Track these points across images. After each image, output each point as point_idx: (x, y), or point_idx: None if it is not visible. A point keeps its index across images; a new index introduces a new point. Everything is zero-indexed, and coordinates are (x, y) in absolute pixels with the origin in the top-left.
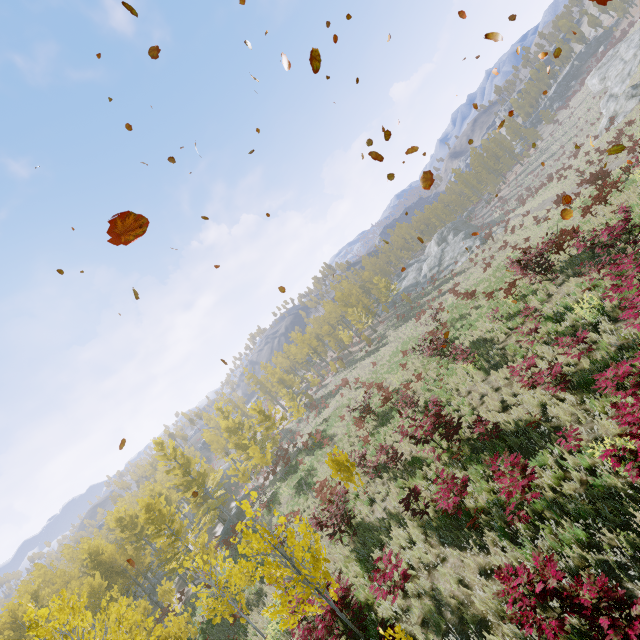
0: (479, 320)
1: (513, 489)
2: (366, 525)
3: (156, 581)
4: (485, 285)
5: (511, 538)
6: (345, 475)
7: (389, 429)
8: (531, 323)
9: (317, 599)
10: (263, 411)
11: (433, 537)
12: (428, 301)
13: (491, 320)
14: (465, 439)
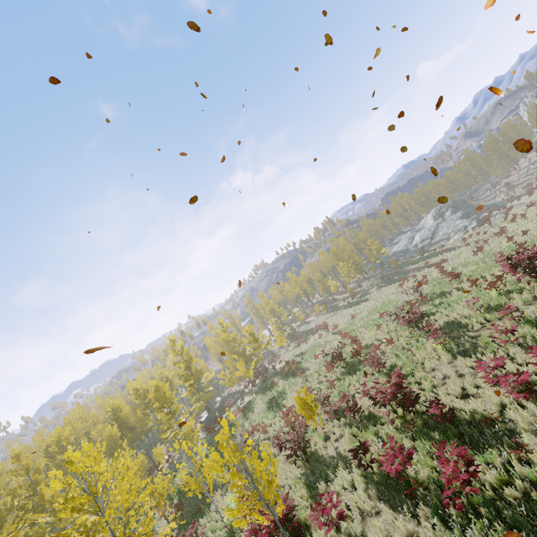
0: (458, 302)
1: (454, 478)
2: (318, 457)
3: (153, 440)
4: (472, 268)
5: (443, 518)
6: (308, 413)
7: (354, 379)
8: (509, 321)
9: (266, 511)
10: (253, 334)
11: (372, 490)
12: (414, 270)
13: (470, 306)
14: (420, 412)
